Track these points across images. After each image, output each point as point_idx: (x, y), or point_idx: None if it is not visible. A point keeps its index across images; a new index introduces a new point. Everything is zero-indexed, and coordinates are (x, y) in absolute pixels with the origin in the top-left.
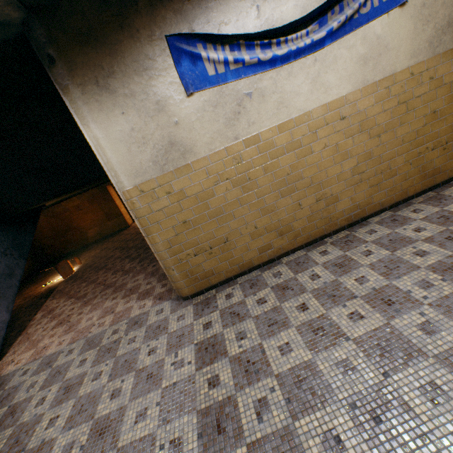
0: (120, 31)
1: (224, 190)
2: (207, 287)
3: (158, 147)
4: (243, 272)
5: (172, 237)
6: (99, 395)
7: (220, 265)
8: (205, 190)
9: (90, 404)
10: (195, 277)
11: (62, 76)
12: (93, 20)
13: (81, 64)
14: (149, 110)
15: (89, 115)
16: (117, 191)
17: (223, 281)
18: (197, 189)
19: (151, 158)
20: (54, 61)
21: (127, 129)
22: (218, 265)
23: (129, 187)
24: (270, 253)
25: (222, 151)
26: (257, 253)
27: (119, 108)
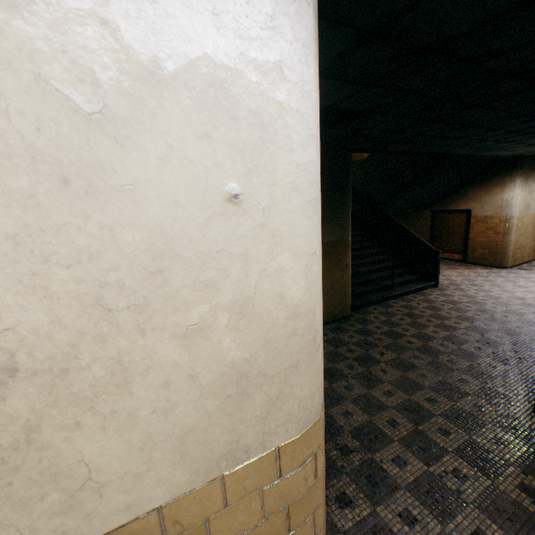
0: (534, 168)
1: (529, 227)
2: (513, 265)
3: (526, 204)
4: (521, 263)
5: (515, 238)
6: (531, 280)
7: (519, 257)
8: (527, 225)
9: (532, 281)
10: (513, 259)
11: (521, 173)
12: (531, 163)
13: (525, 172)
14: (529, 192)
15: (521, 187)
16: (510, 214)
17: (517, 264)
18: (526, 223)
19: (523, 207)
20: (522, 168)
21: (524, 195)
22: (518, 257)
23: (517, 214)
24: (528, 258)
25: (534, 213)
26: (526, 256)
27: (525, 188)
